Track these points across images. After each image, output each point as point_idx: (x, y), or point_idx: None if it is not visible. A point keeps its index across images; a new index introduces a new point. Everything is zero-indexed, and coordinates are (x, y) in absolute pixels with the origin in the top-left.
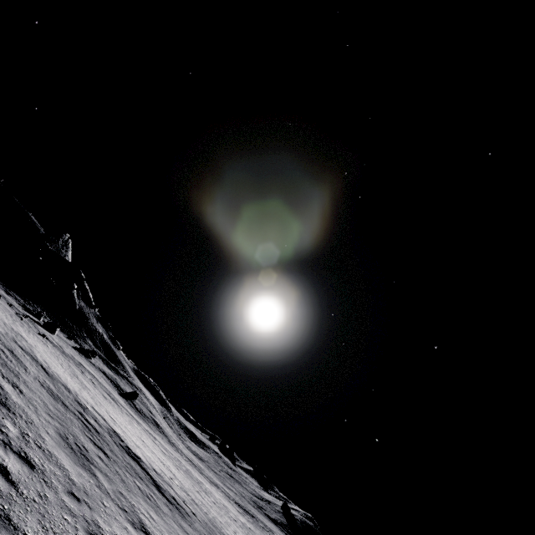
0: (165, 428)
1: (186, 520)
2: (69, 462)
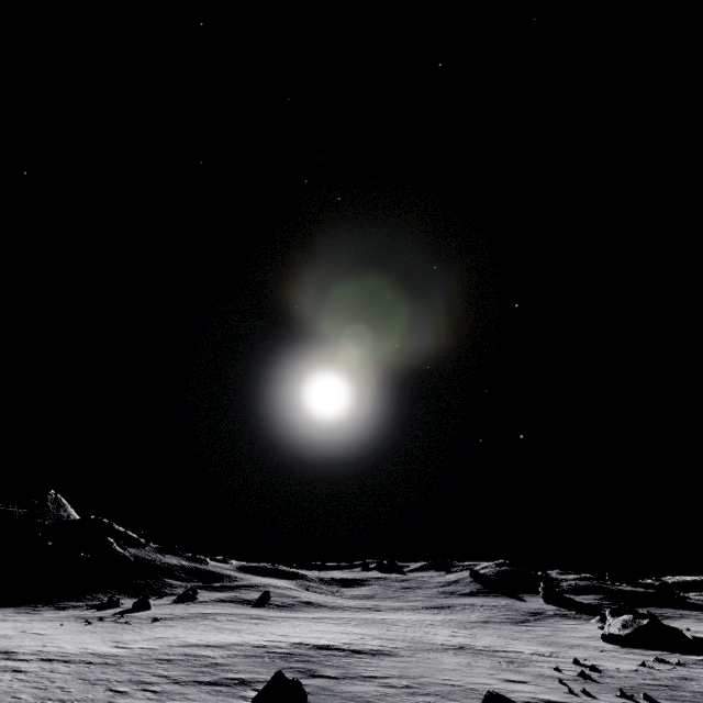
0: (317, 599)
1: (393, 655)
2: (306, 680)
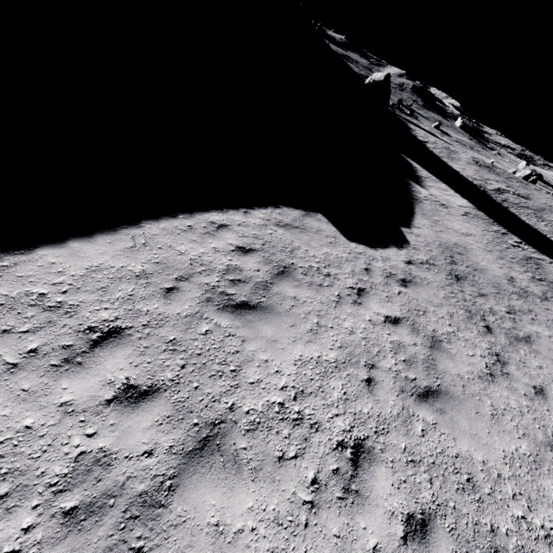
0: None
1: None
2: None
